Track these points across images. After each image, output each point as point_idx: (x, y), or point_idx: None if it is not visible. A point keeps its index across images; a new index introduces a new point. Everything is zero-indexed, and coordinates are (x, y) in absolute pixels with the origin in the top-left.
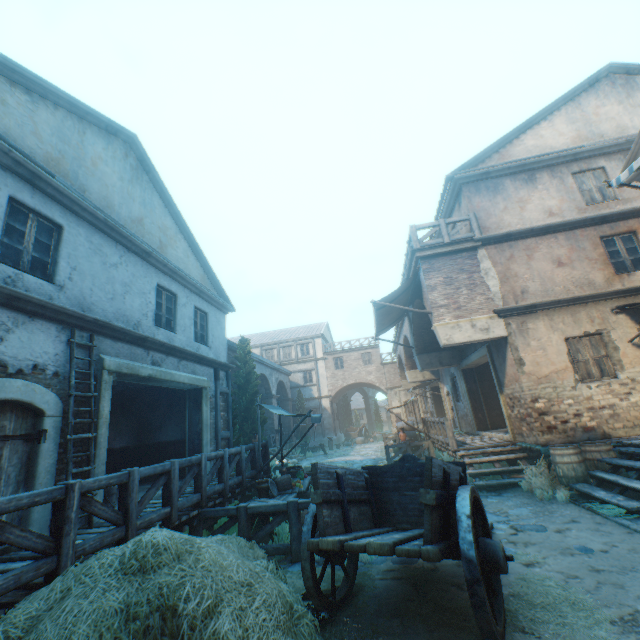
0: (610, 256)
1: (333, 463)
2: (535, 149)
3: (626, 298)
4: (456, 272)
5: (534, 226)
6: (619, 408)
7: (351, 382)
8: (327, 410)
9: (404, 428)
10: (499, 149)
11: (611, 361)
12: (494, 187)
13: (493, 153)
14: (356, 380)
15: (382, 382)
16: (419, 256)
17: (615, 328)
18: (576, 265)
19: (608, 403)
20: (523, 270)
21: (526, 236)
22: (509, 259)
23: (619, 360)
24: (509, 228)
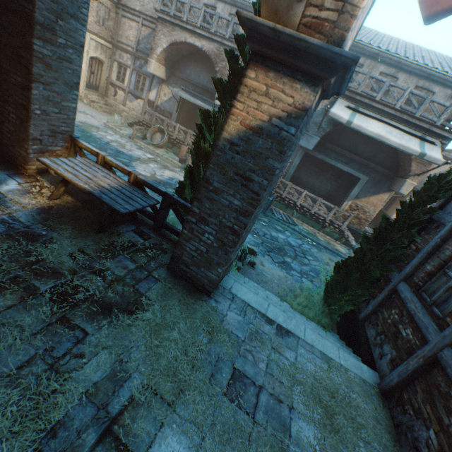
0: None
1: None
2: None
3: None
4: None
5: None
6: None
7: None
8: None
9: None
10: None
11: None
12: None
13: None
14: None
15: None
16: None
17: None
18: None
19: None
20: None
21: None
22: None
23: None
24: None
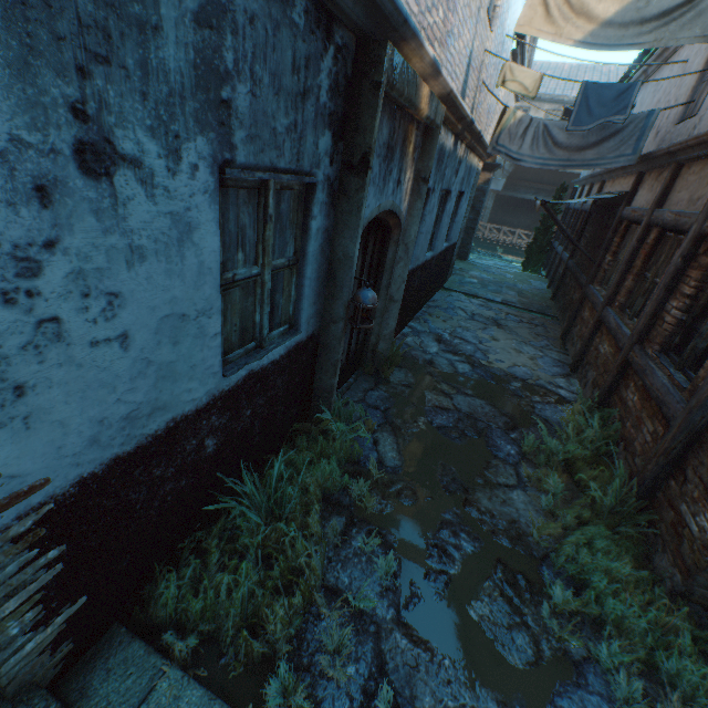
0: None
1: None
2: None
3: None
4: None
5: None
6: None
7: None
8: None
9: None
10: None
11: None
12: None
13: None
14: None
15: None
16: None
17: None
18: None
19: None
20: None
21: None
22: None
23: None
24: None
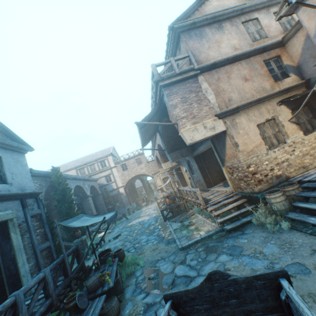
0: (270, 72)
1: (132, 226)
2: (219, 7)
3: (282, 95)
4: (188, 93)
5: (229, 56)
6: (291, 160)
7: (133, 176)
8: (123, 194)
9: (167, 195)
10: (198, 8)
11: (282, 134)
12: (200, 33)
13: (195, 10)
14: (136, 174)
15: (149, 172)
16: (162, 85)
17: (280, 114)
18: (254, 79)
19: (285, 158)
20: (227, 86)
21: (225, 64)
22: (218, 80)
23: (286, 132)
24: (214, 60)
